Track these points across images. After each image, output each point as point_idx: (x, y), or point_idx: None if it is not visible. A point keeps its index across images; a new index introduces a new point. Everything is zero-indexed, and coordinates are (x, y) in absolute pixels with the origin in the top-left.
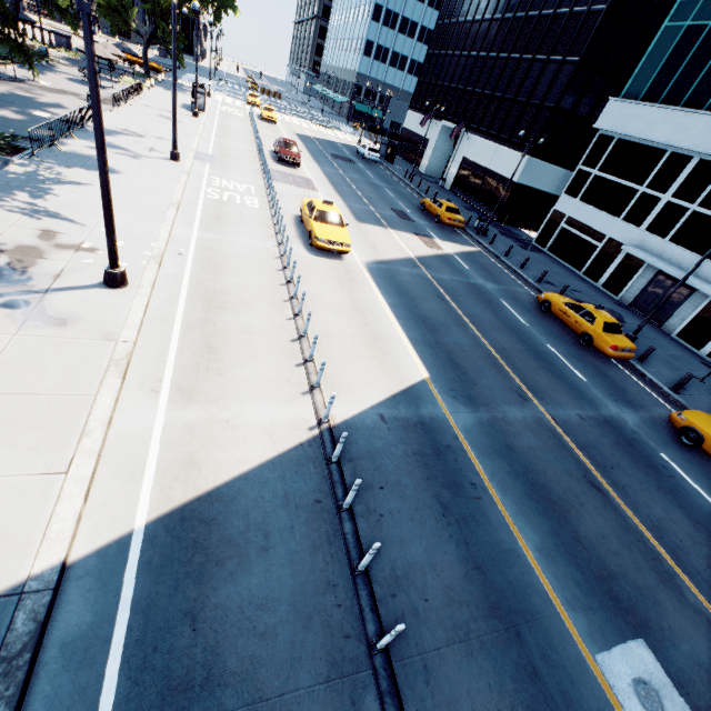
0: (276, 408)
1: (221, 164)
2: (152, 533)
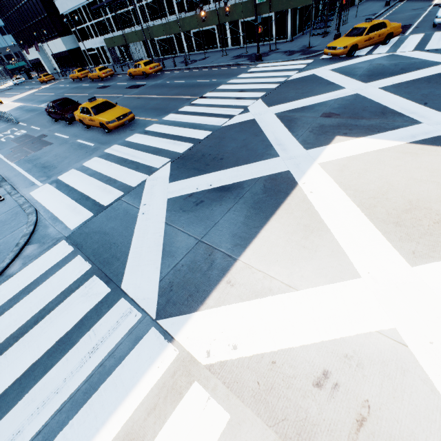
0: None
1: None
2: None
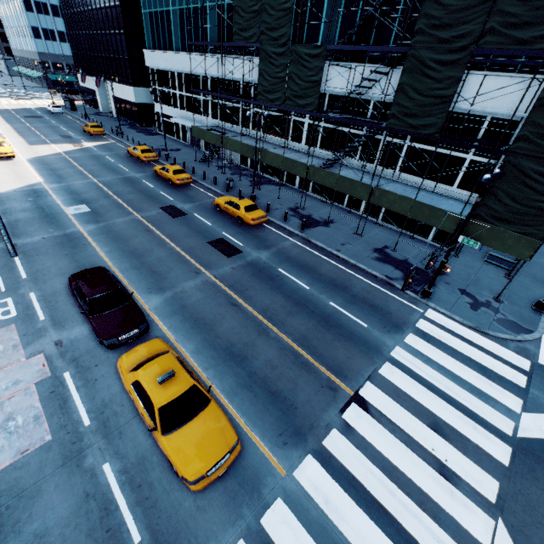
0: None
1: None
2: None
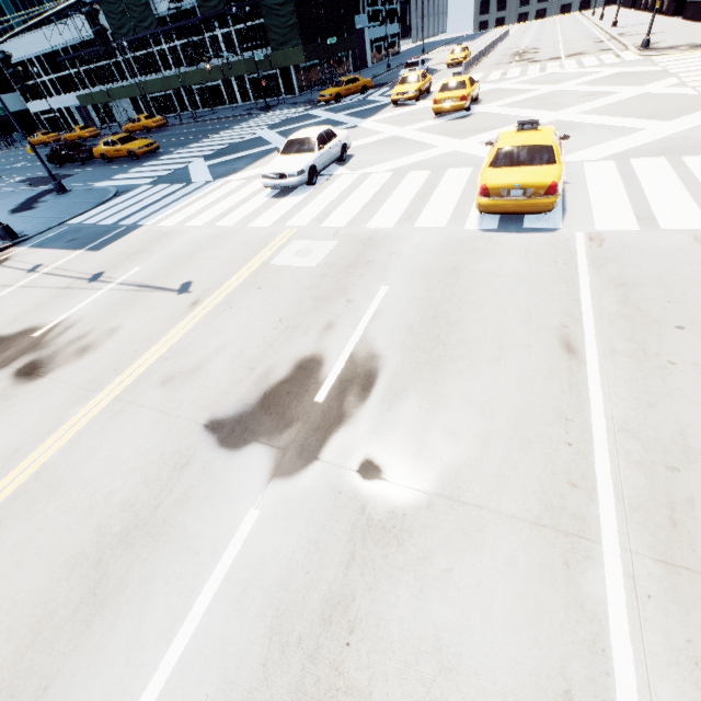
0: None
1: None
2: None
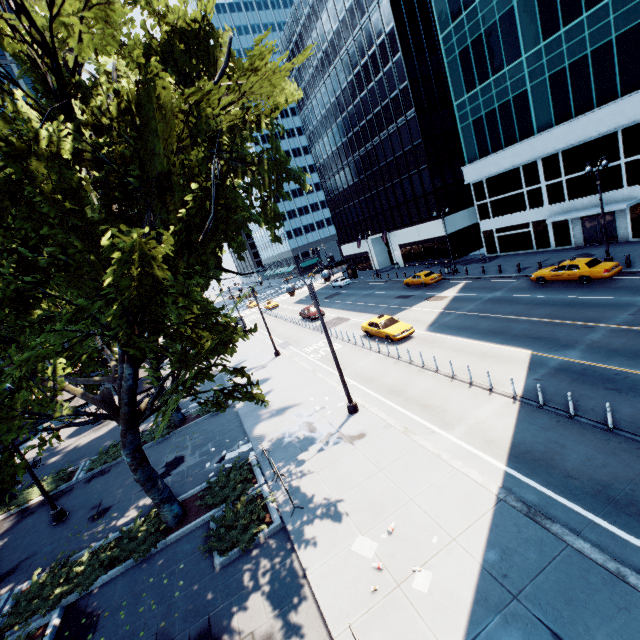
0: (487, 406)
1: (295, 342)
2: (512, 467)
